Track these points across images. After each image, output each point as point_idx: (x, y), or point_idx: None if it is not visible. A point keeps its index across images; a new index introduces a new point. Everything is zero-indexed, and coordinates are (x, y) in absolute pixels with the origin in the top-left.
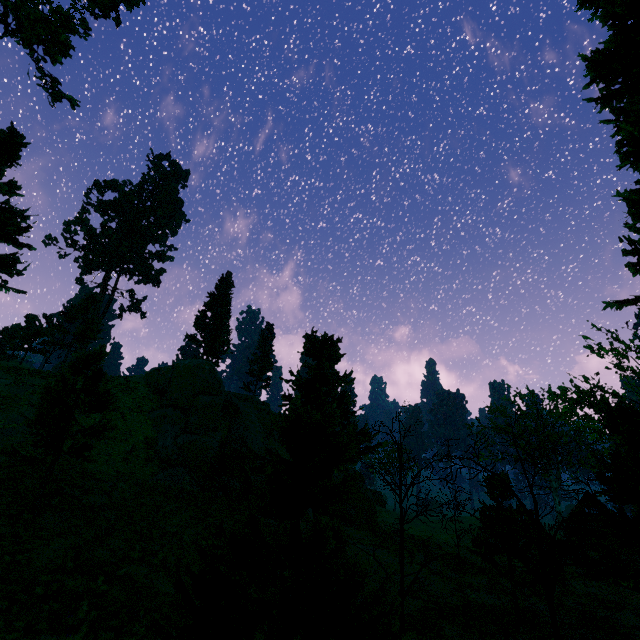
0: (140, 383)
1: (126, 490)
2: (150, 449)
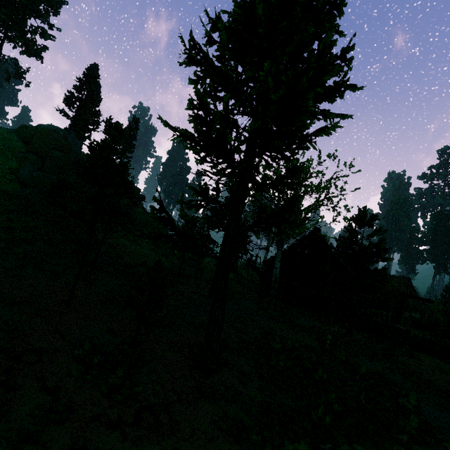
0: (11, 133)
1: None
2: (13, 174)
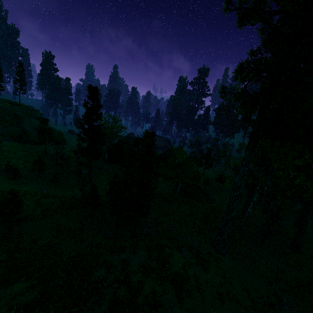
0: None
1: (2, 147)
2: None
